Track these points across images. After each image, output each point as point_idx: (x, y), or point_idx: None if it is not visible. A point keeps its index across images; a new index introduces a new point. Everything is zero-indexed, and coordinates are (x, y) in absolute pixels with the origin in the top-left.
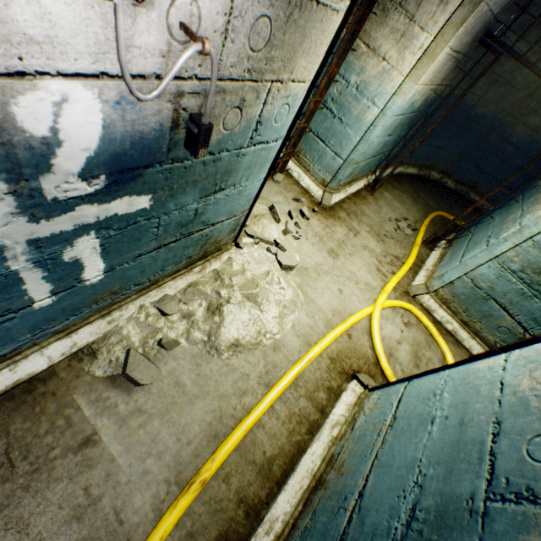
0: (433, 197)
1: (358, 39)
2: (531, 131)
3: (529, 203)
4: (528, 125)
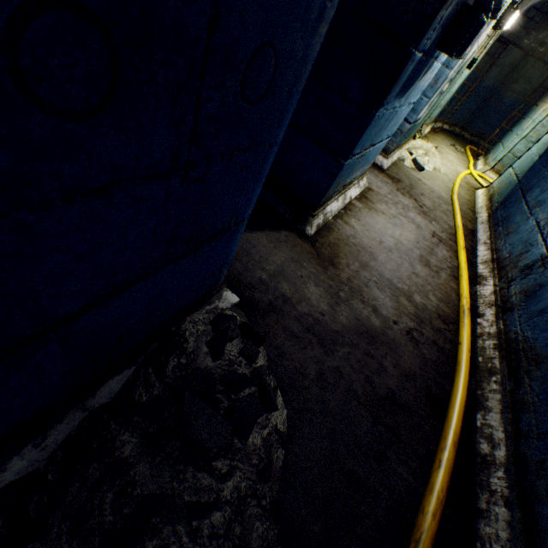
0: (461, 141)
1: None
2: (513, 94)
3: (532, 114)
4: (512, 90)
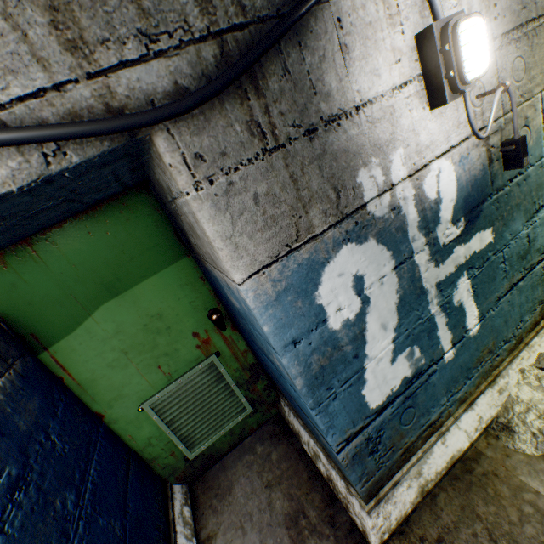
0: None
1: None
2: None
3: None
4: None
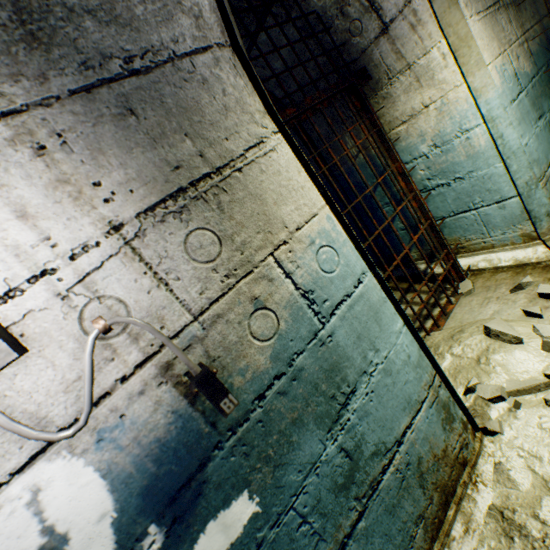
0: None
1: (391, 131)
2: None
3: None
4: None
